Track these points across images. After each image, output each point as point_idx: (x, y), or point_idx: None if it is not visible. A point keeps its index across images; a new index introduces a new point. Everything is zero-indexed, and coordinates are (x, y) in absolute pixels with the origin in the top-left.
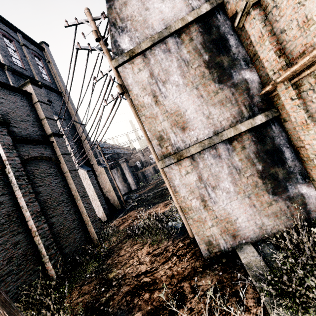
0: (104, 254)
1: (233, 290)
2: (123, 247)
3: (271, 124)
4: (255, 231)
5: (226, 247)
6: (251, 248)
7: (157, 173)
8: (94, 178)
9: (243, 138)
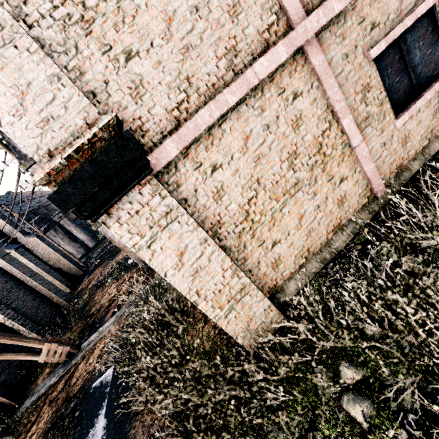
0: (81, 308)
1: (152, 274)
2: (95, 295)
3: None
4: None
5: None
6: None
7: None
8: (29, 255)
9: None
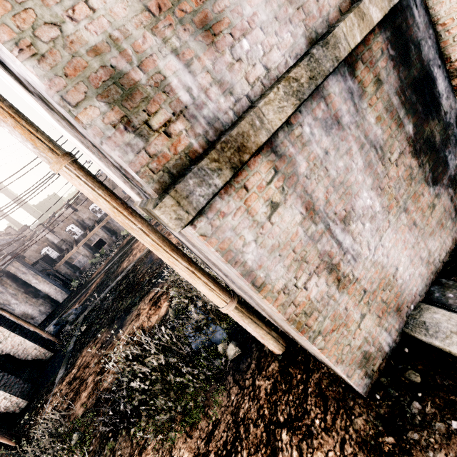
0: None
1: None
2: None
3: (412, 4)
4: (422, 275)
5: (391, 341)
6: (445, 316)
7: (98, 251)
8: None
9: (373, 50)
